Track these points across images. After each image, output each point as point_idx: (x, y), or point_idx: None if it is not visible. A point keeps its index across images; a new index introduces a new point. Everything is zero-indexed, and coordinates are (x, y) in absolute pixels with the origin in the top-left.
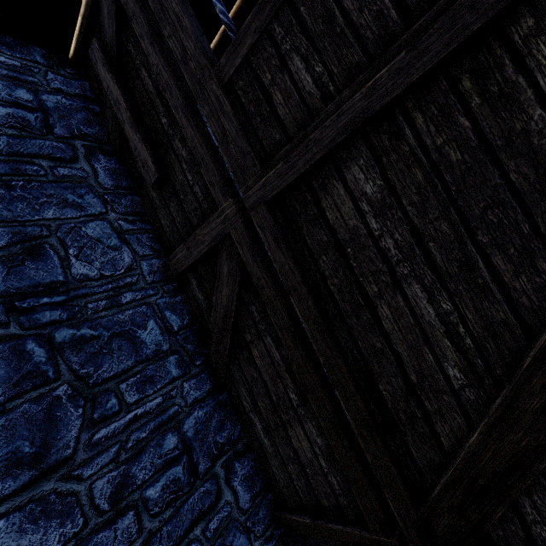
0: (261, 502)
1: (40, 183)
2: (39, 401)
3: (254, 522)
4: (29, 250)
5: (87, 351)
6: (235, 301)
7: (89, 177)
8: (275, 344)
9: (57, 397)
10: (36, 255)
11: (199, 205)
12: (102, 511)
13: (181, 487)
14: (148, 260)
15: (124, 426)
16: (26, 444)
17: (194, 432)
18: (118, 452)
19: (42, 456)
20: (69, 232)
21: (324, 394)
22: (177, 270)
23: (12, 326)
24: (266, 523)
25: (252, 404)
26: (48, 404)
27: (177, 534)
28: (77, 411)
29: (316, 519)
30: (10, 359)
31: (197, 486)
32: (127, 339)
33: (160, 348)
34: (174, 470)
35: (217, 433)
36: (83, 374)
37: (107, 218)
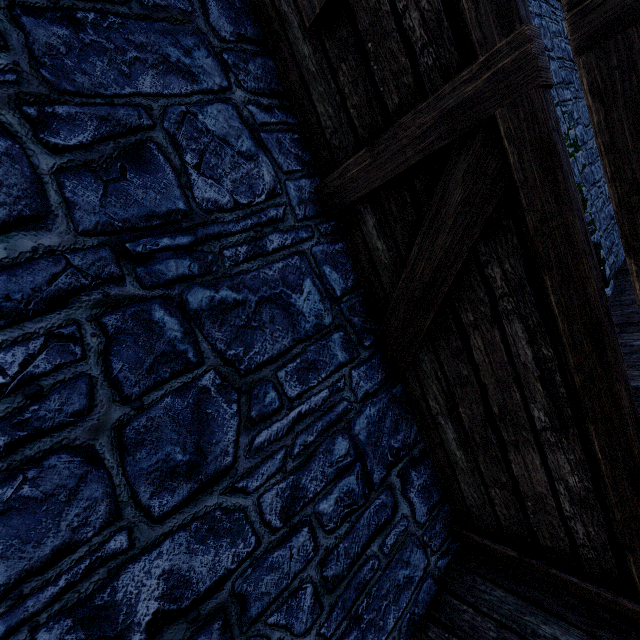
0: (437, 515)
1: (121, 19)
2: (183, 394)
3: (431, 536)
4: (128, 152)
5: (232, 324)
6: (464, 258)
7: (194, 12)
8: (530, 336)
9: (204, 388)
10: (139, 162)
11: (409, 61)
12: (274, 528)
13: (355, 500)
14: (296, 180)
15: (287, 428)
16: (177, 451)
17: (366, 434)
18: (284, 460)
19: (198, 465)
20: (180, 122)
21: (634, 432)
22: (345, 199)
23: (128, 282)
24: (442, 537)
25: (445, 408)
26: (194, 398)
27: (353, 551)
28: (230, 408)
29: (526, 556)
30: (136, 333)
31: (372, 499)
32: (280, 308)
33: (321, 321)
34: (347, 480)
35: (391, 436)
36: (230, 356)
37: (231, 100)
